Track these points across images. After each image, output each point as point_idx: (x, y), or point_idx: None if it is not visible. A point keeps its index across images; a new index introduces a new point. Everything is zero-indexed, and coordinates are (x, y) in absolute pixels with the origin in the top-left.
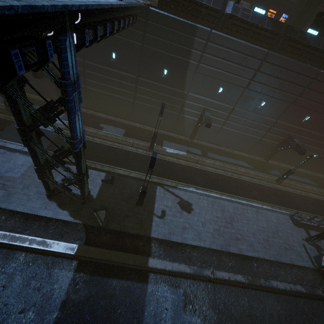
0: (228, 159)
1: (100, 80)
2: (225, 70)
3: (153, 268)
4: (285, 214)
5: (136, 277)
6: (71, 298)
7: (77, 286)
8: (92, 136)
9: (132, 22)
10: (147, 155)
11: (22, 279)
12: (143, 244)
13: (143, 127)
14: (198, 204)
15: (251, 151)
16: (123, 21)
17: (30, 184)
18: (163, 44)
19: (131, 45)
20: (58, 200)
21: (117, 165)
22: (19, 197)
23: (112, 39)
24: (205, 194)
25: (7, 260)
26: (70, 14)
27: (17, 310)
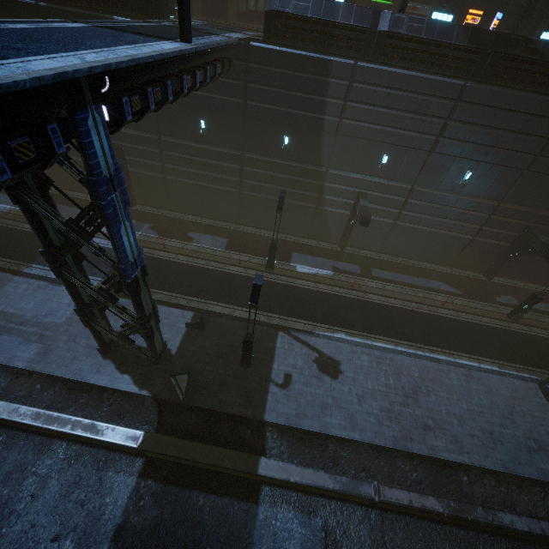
0: (410, 278)
1: (185, 164)
2: (388, 125)
3: (267, 477)
4: (529, 380)
5: (239, 492)
6: (131, 522)
7: (141, 502)
8: (176, 254)
9: (222, 70)
10: (263, 279)
11: (59, 486)
12: (251, 433)
13: (258, 232)
14: (352, 362)
15: (457, 262)
16: (202, 72)
17: (78, 333)
18: (277, 97)
19: (227, 105)
20: (117, 358)
21: (212, 298)
22: (62, 355)
23: (198, 100)
24: (366, 344)
25: (40, 454)
26: (91, 81)
27: (49, 535)
